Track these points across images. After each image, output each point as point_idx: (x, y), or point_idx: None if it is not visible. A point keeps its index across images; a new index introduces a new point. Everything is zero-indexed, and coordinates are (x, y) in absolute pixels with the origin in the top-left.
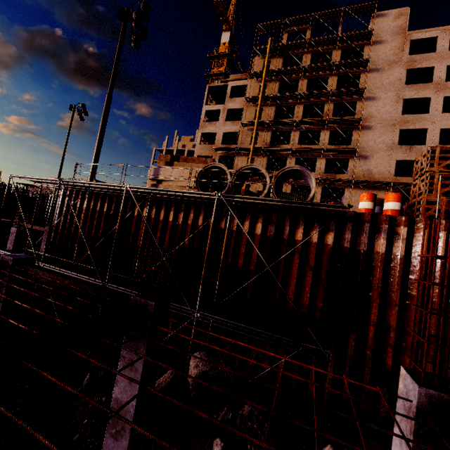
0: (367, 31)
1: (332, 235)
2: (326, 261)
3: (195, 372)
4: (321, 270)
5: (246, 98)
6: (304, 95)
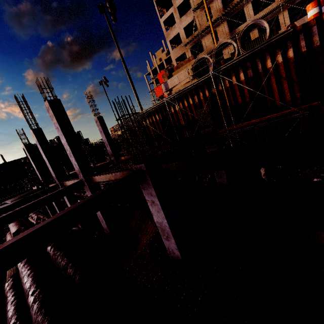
0: None
1: (291, 50)
2: (293, 68)
3: None
4: (292, 75)
5: None
6: None
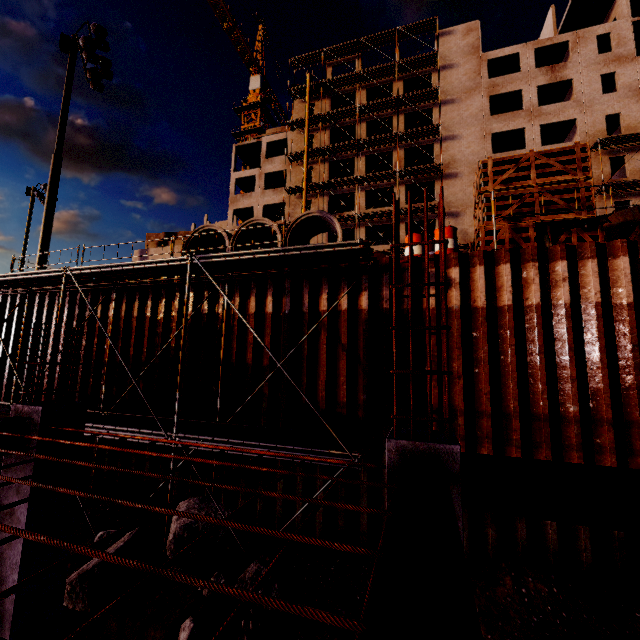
0: (431, 53)
1: (366, 295)
2: (363, 334)
3: (174, 527)
4: (359, 348)
5: (287, 155)
6: (363, 143)
